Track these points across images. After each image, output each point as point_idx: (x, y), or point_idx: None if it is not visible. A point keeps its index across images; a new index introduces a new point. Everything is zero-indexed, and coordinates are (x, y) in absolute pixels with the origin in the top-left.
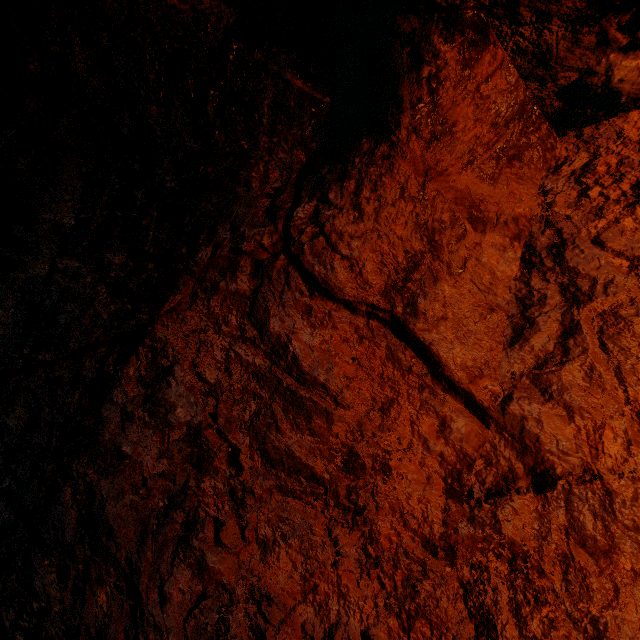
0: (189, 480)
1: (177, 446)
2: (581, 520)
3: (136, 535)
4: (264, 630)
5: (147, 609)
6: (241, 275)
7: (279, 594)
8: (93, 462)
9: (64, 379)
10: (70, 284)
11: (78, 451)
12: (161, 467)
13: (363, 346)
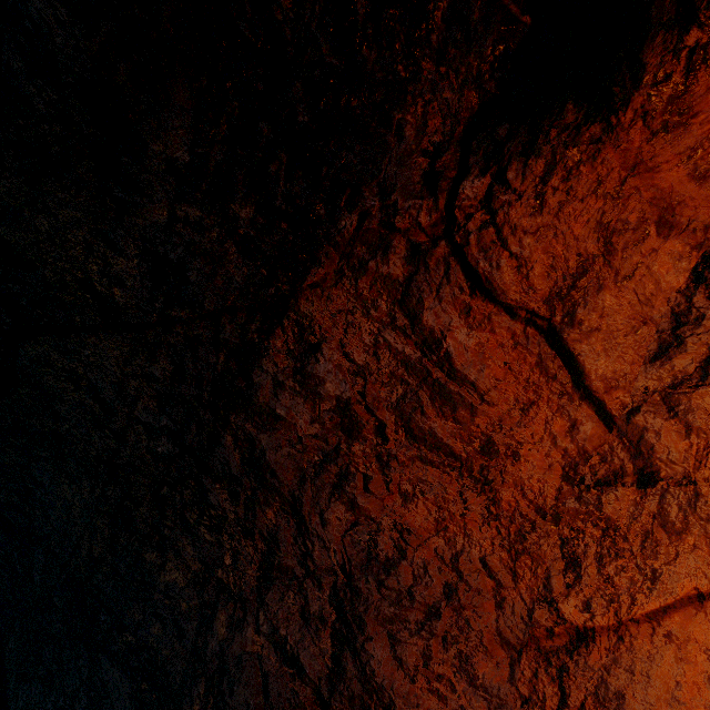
0: (340, 443)
1: (328, 415)
2: (668, 510)
3: (296, 478)
4: (405, 549)
5: (311, 526)
6: (394, 257)
7: (417, 529)
8: (250, 419)
9: (203, 339)
10: (194, 237)
11: (234, 408)
12: (314, 430)
13: (516, 352)
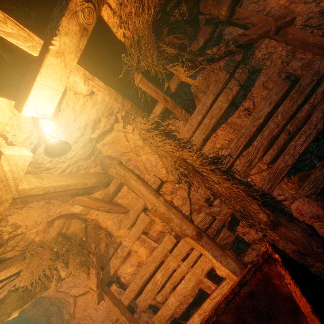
0: None
1: None
2: None
3: None
4: None
5: None
6: None
7: None
8: None
9: None
10: None
11: None
12: None
13: None
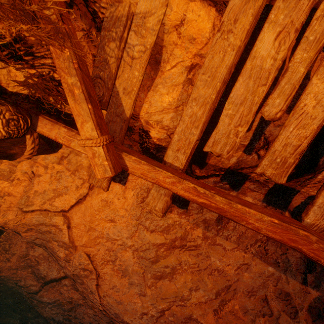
0: (72, 323)
1: (67, 322)
2: (79, 281)
3: None
4: None
5: None
6: (33, 300)
7: (89, 320)
8: None
9: None
10: None
11: None
12: None
13: (48, 291)
